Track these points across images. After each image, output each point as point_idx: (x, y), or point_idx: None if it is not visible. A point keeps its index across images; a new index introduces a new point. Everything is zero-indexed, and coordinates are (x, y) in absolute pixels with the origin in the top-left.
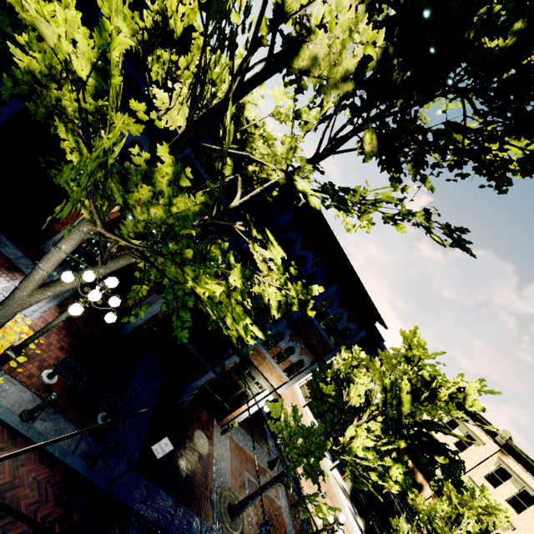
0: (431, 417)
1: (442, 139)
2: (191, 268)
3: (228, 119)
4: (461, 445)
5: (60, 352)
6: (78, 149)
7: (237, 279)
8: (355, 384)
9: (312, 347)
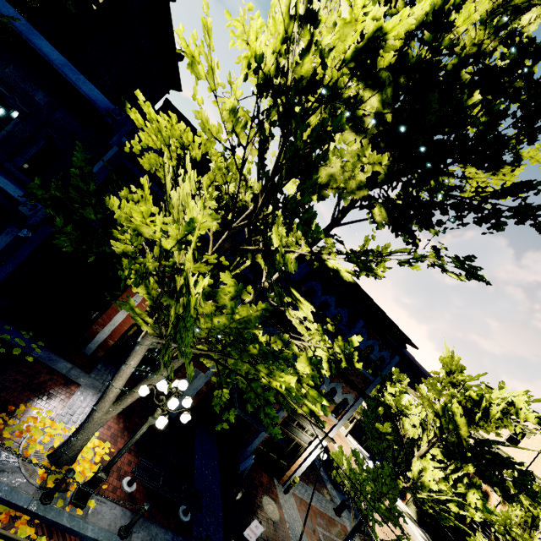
0: (489, 433)
1: (447, 214)
2: (264, 366)
3: (274, 240)
4: (513, 440)
5: (129, 455)
6: (144, 284)
7: (305, 366)
8: (407, 414)
9: (353, 384)
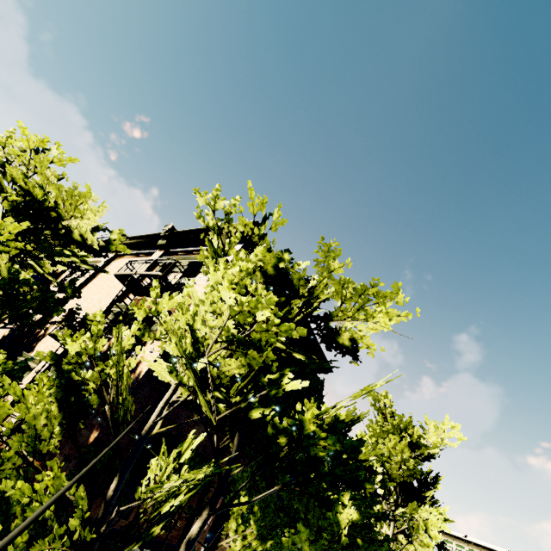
0: None
1: None
2: None
3: None
4: None
5: None
6: None
7: None
8: None
9: None
